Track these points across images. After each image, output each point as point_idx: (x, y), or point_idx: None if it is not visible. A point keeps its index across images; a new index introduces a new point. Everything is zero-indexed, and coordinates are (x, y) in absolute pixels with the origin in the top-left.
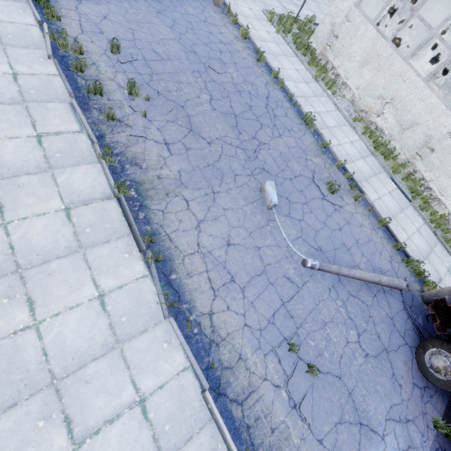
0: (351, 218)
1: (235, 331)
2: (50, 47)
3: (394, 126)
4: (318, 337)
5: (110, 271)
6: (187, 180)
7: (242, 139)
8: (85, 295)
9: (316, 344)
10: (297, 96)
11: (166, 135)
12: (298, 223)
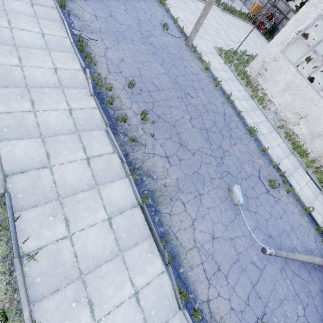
0: (286, 207)
1: (225, 315)
2: (92, 88)
3: (306, 134)
4: (279, 314)
5: (141, 270)
6: (182, 186)
7: (213, 149)
8: (126, 293)
9: (278, 320)
10: (242, 111)
11: (166, 150)
12: (254, 215)
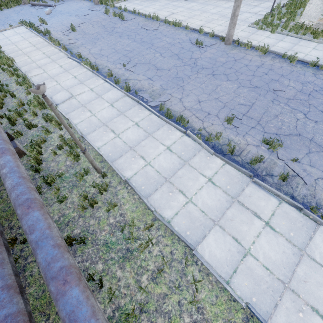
0: None
1: None
2: (207, 146)
3: None
4: None
5: None
6: None
7: None
8: None
9: None
10: None
11: (320, 167)
12: None
